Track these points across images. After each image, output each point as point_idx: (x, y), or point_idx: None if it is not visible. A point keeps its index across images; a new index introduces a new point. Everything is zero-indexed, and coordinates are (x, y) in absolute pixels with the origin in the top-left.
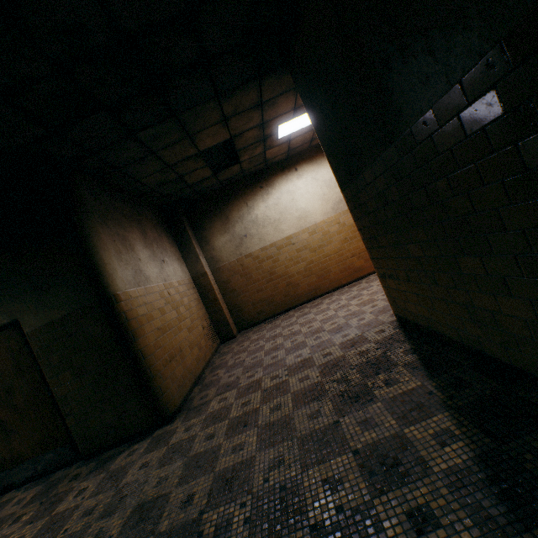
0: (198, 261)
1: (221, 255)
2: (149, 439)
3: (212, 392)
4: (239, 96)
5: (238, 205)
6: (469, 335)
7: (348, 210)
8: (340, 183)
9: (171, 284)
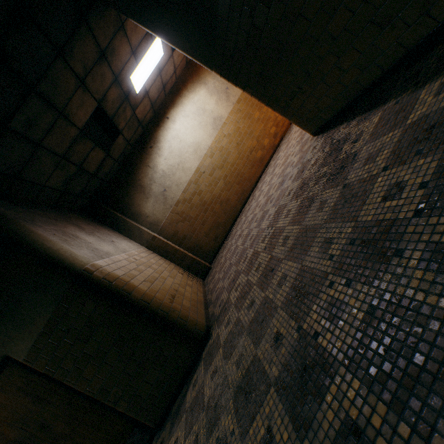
0: (142, 232)
1: (156, 217)
2: (201, 363)
3: (224, 295)
4: (79, 48)
5: (143, 172)
6: (387, 52)
7: (225, 123)
8: (206, 59)
9: (132, 253)
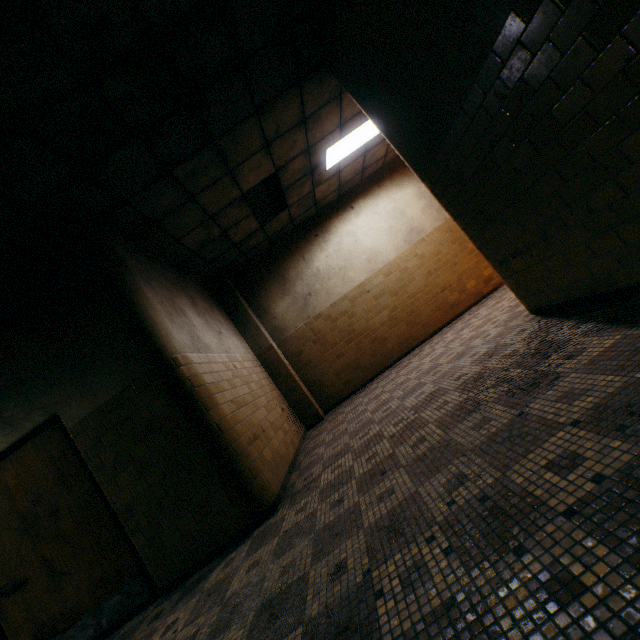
0: (260, 334)
1: (285, 322)
2: (248, 541)
3: (317, 469)
4: (280, 110)
5: (293, 261)
6: None
7: (423, 239)
8: (420, 168)
9: (235, 358)
